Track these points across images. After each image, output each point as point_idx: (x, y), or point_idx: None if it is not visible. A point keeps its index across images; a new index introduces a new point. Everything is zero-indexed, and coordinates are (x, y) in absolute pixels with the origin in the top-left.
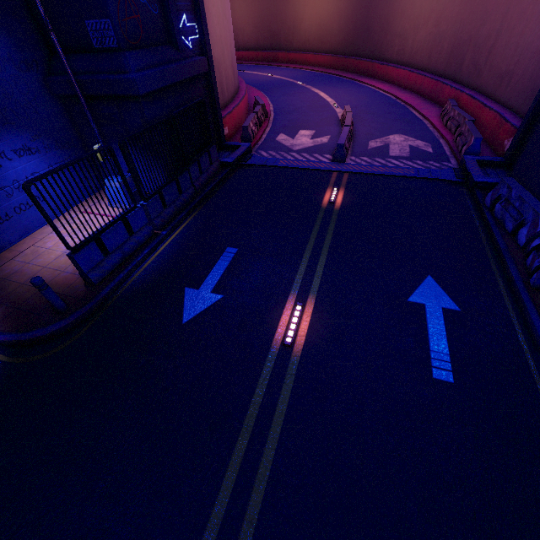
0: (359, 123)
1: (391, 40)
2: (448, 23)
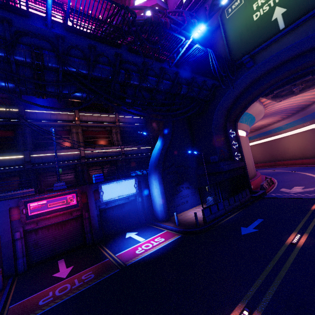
0: None
1: None
2: None
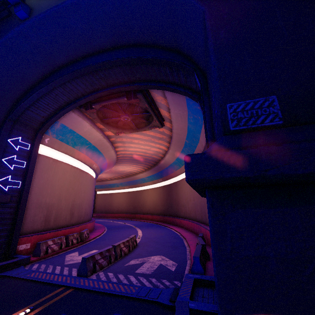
0: (141, 247)
1: (180, 208)
2: (196, 198)
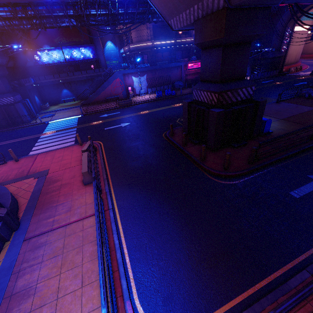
0: None
1: None
2: None
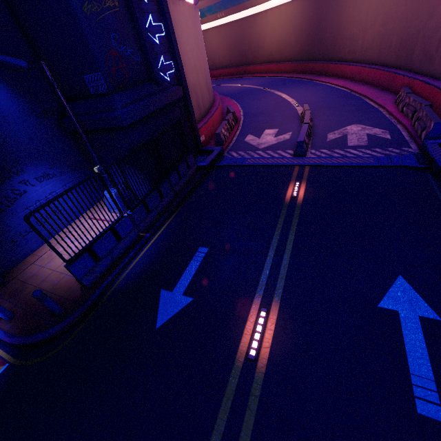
0: (318, 118)
1: (342, 44)
2: (394, 21)
